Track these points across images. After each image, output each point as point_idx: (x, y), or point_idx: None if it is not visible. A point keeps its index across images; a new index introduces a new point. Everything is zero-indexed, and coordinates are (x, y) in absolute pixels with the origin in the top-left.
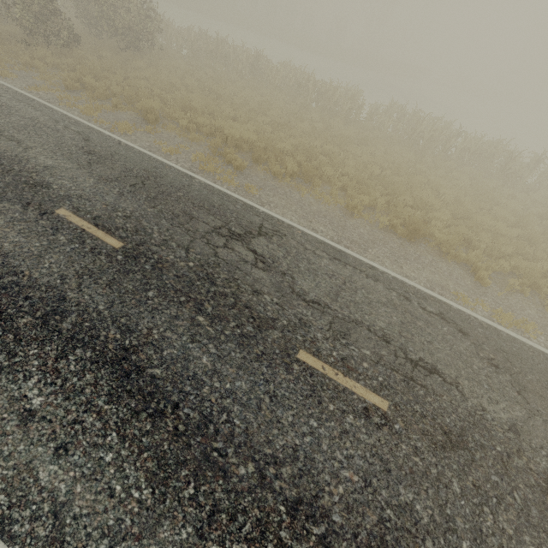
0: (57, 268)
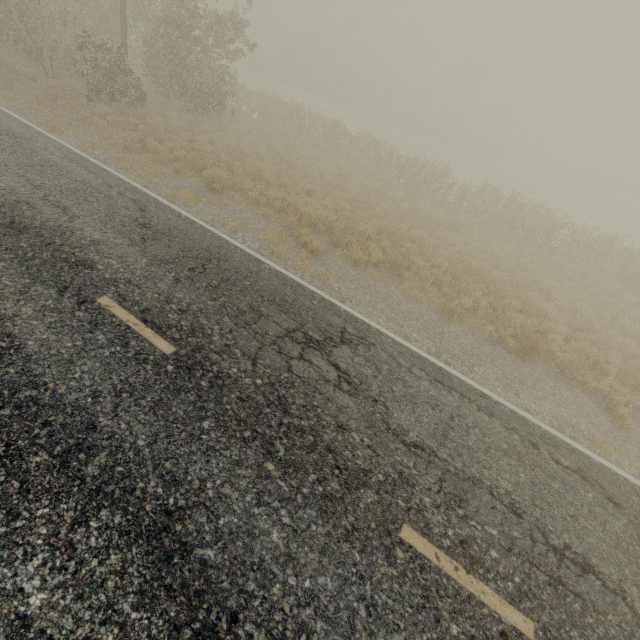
0: (90, 380)
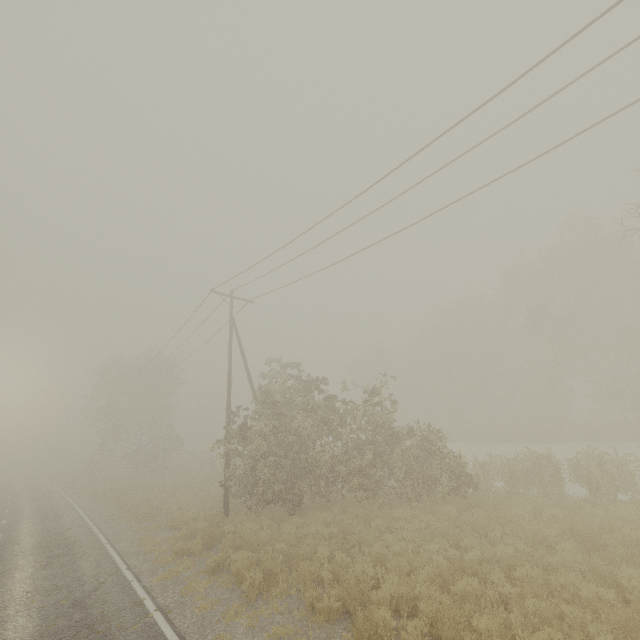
0: None
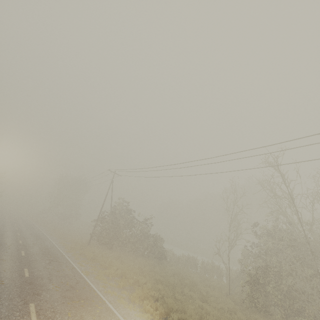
0: None
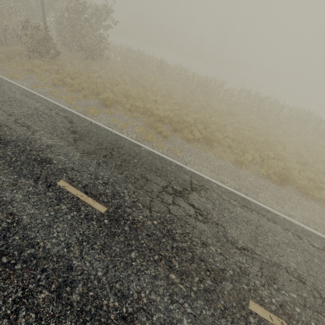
0: (63, 236)
